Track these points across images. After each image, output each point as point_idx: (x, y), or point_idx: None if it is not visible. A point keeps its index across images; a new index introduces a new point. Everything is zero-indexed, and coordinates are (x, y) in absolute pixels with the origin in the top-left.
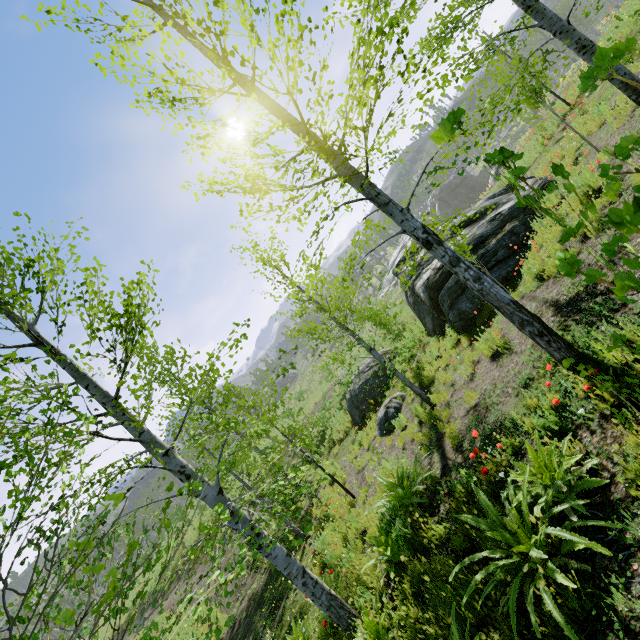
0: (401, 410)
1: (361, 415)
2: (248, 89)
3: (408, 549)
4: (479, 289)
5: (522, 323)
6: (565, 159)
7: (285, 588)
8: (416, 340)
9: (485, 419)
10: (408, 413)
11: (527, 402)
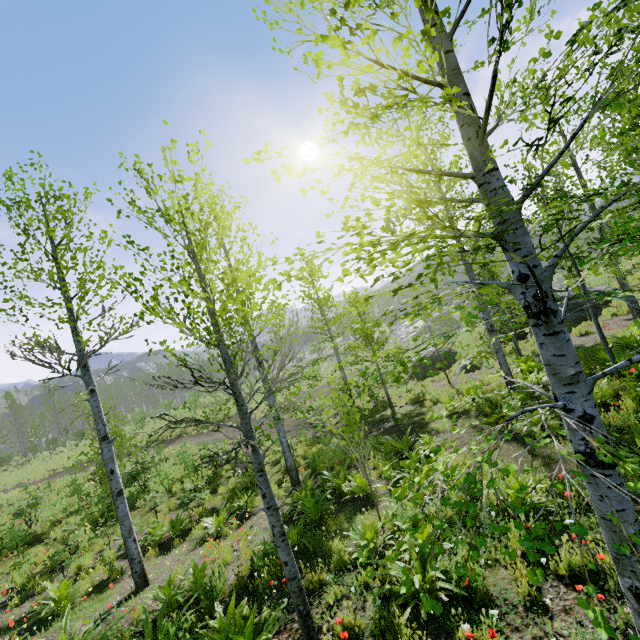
0: (482, 365)
1: (424, 374)
2: (578, 171)
3: (542, 369)
4: (622, 283)
5: (632, 302)
6: (631, 283)
7: (385, 417)
8: (486, 345)
9: (582, 346)
10: (494, 363)
11: (618, 333)
